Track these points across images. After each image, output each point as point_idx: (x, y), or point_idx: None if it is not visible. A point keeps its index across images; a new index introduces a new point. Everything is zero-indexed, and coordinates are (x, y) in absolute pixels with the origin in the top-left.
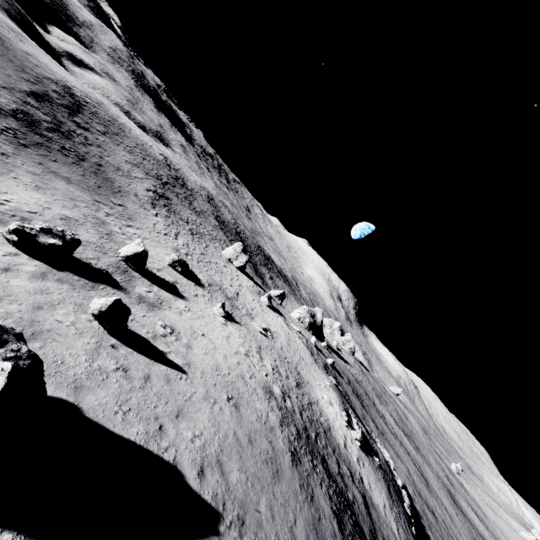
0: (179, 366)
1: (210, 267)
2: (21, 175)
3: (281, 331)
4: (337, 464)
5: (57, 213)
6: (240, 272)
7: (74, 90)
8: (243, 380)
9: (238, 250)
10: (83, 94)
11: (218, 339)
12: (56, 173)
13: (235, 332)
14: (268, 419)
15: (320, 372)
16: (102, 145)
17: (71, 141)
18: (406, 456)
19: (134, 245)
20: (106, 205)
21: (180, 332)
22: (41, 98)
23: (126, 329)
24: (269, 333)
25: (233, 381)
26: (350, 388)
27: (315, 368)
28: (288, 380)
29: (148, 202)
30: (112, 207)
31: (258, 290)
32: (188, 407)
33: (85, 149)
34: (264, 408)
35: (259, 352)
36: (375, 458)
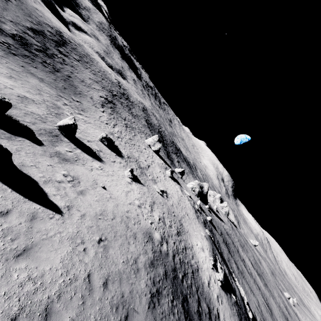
0: (57, 207)
1: (133, 147)
2: (0, 67)
3: (175, 194)
4: (198, 302)
5: (18, 92)
6: (155, 154)
7: (64, 34)
8: (125, 225)
9: (155, 139)
10: (69, 37)
11: (118, 192)
12: (33, 74)
13: (137, 189)
14: (137, 261)
15: (198, 225)
16: (75, 66)
17: (52, 59)
18: (257, 290)
19: (67, 119)
20: (67, 99)
21: (81, 182)
22: (38, 33)
23: (18, 171)
24: (165, 194)
25: (114, 225)
26: (221, 238)
27: (196, 222)
28: (171, 228)
29: (99, 103)
30: (71, 102)
31: (165, 166)
32: (42, 246)
33: (61, 66)
34: (137, 251)
35: (152, 205)
36: (232, 295)
